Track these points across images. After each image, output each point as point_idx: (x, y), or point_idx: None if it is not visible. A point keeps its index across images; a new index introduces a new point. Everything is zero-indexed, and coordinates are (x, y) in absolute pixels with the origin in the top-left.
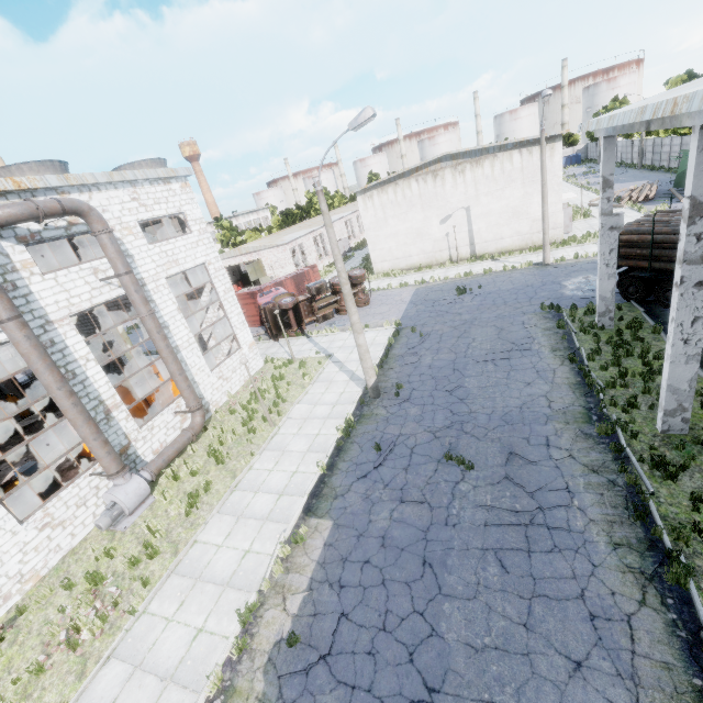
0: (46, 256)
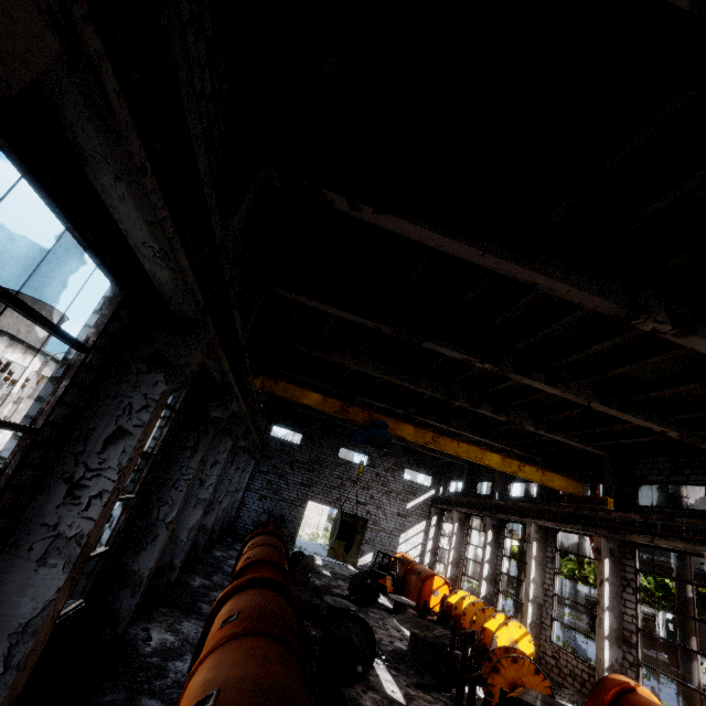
0: (313, 435)
